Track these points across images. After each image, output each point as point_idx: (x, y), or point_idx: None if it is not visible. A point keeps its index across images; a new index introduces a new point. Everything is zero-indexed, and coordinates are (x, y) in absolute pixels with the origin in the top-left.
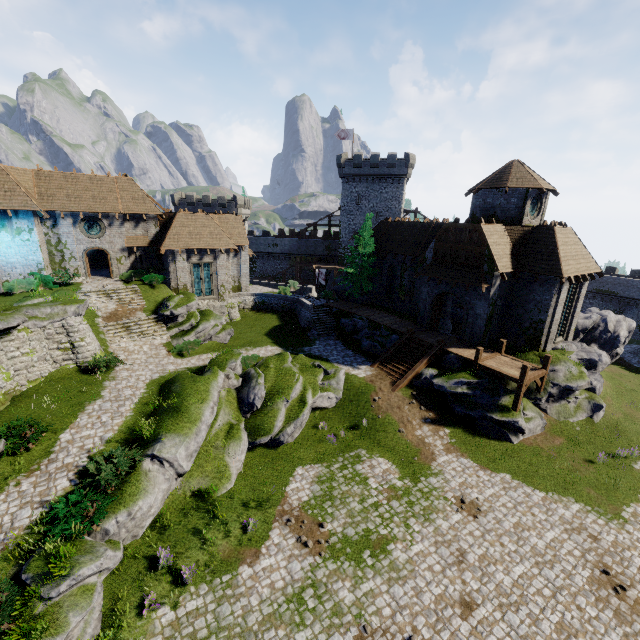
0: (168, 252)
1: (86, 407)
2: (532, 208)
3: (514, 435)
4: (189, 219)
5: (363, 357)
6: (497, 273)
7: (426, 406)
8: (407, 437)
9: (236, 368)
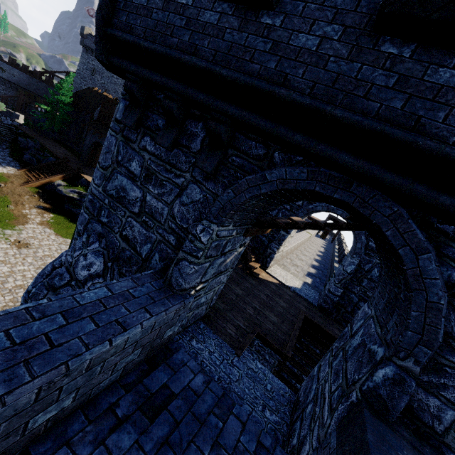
0: None
1: None
2: None
3: None
4: None
5: (19, 164)
6: None
7: (45, 201)
8: (13, 211)
9: None
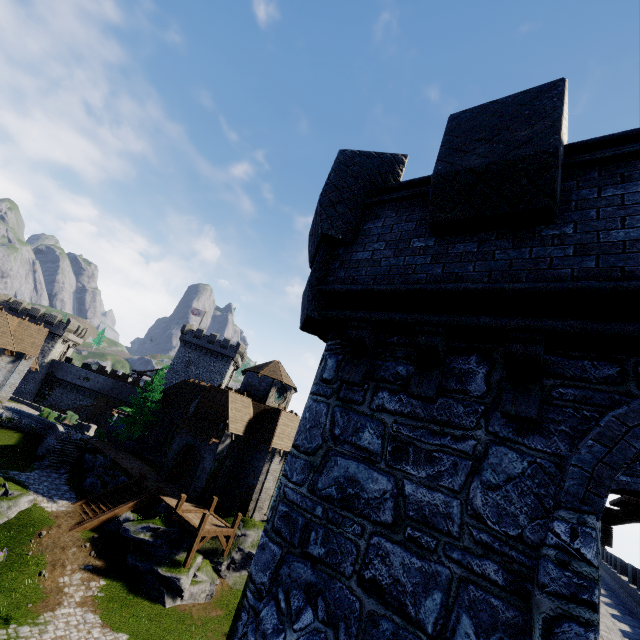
0: None
1: None
2: (279, 396)
3: (172, 597)
4: None
5: (75, 494)
6: (228, 432)
7: (99, 553)
8: (44, 582)
9: None
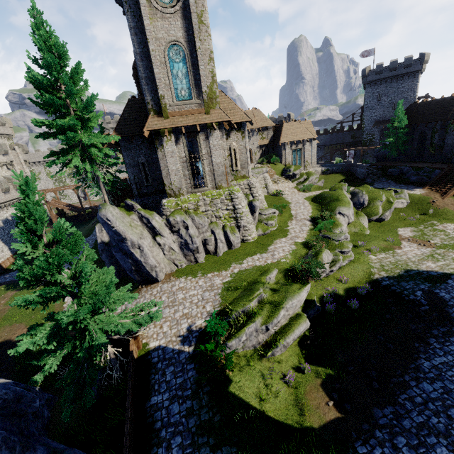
0: (281, 145)
1: (289, 205)
2: None
3: None
4: (289, 125)
5: (413, 186)
6: None
7: None
8: None
9: (346, 190)
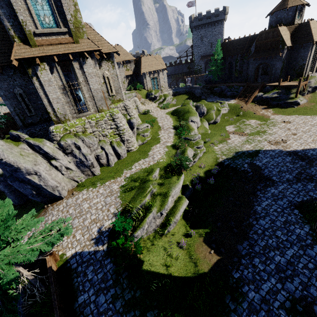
0: (142, 74)
1: (156, 119)
2: (298, 15)
3: (296, 106)
4: (146, 59)
5: (229, 98)
6: (285, 47)
7: (261, 105)
8: (257, 114)
9: (192, 105)
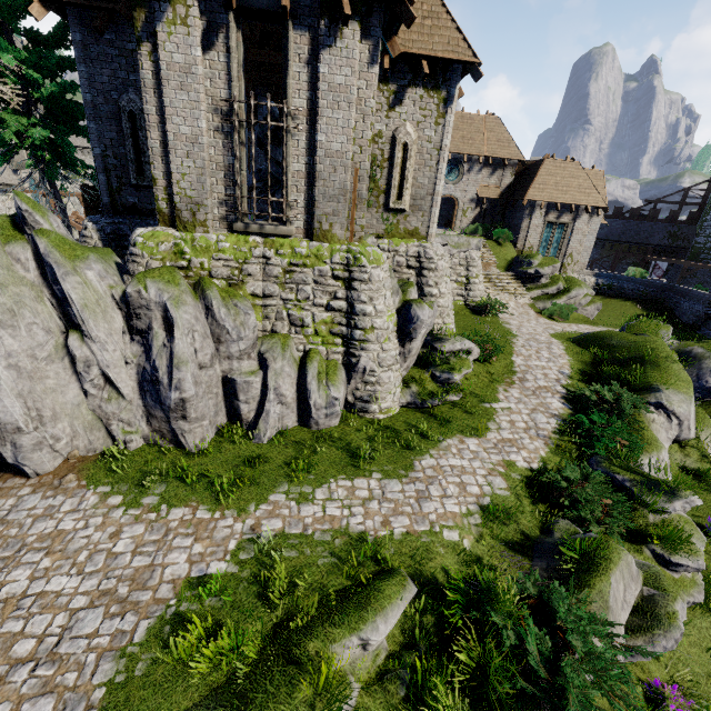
0: (527, 204)
1: (512, 340)
2: None
3: None
4: (556, 167)
5: None
6: None
7: None
8: None
9: (666, 342)
